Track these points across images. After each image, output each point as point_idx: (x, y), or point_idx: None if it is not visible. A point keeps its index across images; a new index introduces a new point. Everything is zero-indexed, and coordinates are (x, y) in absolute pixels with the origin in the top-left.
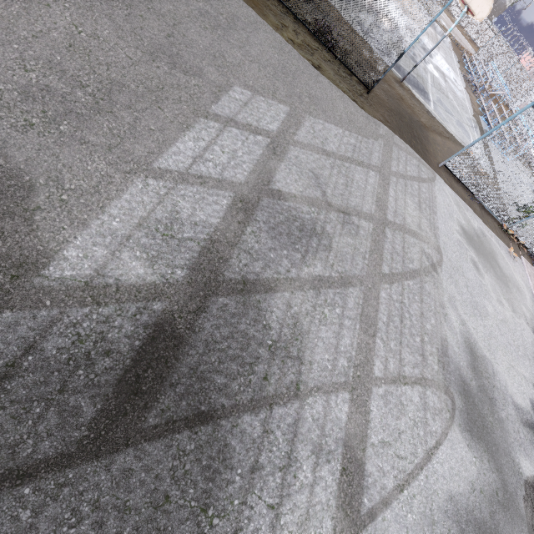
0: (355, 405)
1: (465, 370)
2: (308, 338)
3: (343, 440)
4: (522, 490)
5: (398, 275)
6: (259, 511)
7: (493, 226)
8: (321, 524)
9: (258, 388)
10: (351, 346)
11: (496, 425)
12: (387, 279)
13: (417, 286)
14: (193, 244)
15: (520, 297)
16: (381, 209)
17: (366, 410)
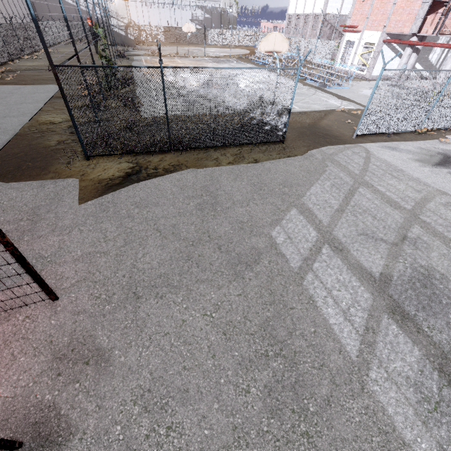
0: None
1: None
2: None
3: None
4: None
5: None
6: None
7: (414, 137)
8: None
9: None
10: None
11: None
12: None
13: None
14: (446, 391)
15: None
16: (398, 207)
17: None
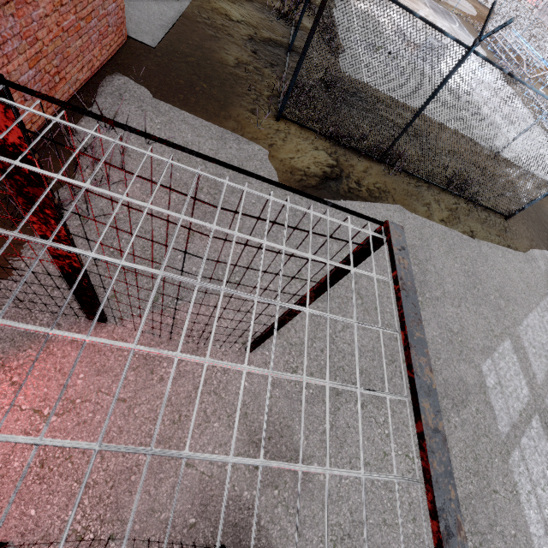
0: None
1: None
2: None
3: None
4: None
5: None
6: None
7: None
8: None
9: None
10: None
11: None
12: None
13: None
14: None
15: None
16: None
17: None
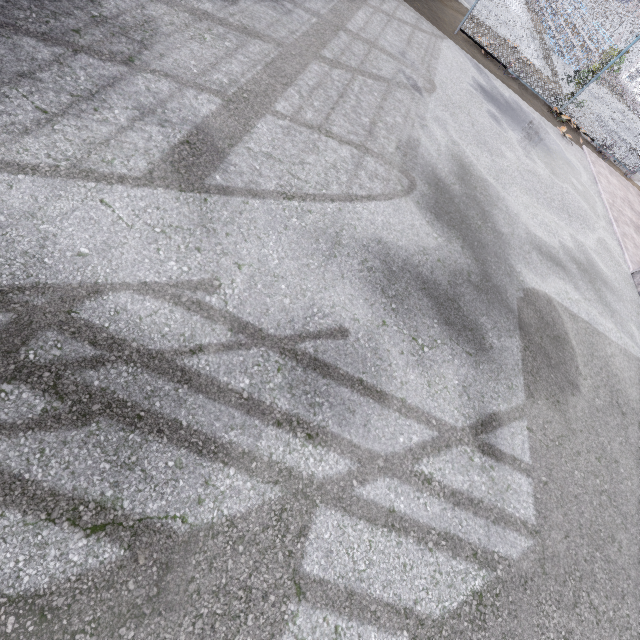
0: (230, 113)
1: (446, 174)
2: (165, 39)
3: (196, 125)
4: (519, 293)
5: (348, 67)
6: (20, 105)
7: (539, 109)
8: (128, 159)
9: (59, 32)
10: (241, 75)
11: (488, 231)
12: (327, 62)
13: (380, 88)
14: None
15: (569, 170)
16: (338, 17)
17: (248, 124)
